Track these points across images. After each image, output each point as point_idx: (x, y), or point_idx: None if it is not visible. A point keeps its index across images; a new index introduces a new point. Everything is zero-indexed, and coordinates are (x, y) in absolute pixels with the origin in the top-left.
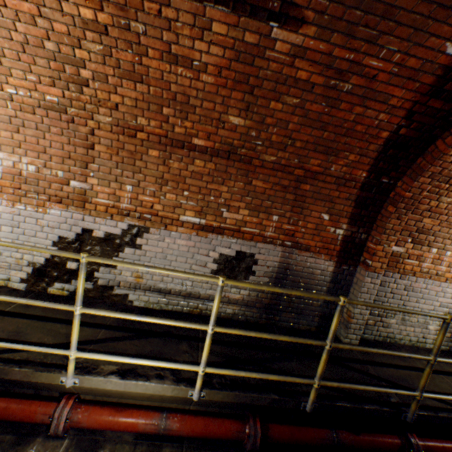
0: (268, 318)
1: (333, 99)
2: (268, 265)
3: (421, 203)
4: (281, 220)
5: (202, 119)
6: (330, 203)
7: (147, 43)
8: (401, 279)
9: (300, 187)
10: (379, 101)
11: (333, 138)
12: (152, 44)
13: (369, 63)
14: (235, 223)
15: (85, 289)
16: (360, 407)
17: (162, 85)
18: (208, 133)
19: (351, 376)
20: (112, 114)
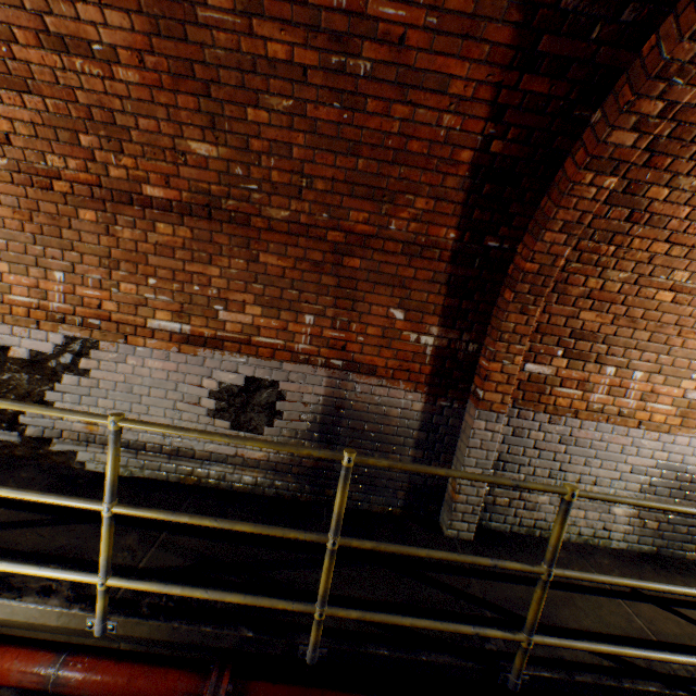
0: (316, 492)
1: (350, 93)
2: (307, 402)
3: (571, 284)
4: (320, 323)
5: (147, 151)
6: (402, 289)
7: (6, 18)
8: (552, 423)
9: (344, 263)
10: (432, 89)
11: (378, 170)
12: (16, 20)
13: (381, 13)
14: (241, 330)
15: (8, 444)
16: (413, 659)
17: (63, 93)
18: (165, 174)
19: (426, 598)
20: (6, 152)
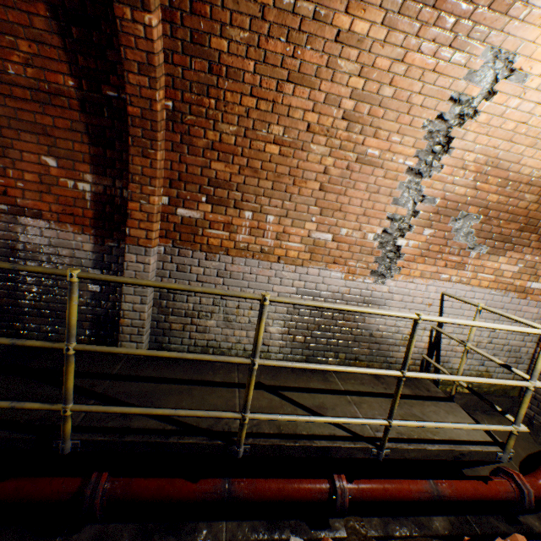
0: (5, 326)
1: None
2: None
3: (195, 136)
4: None
5: None
6: (48, 137)
7: None
8: (209, 260)
9: None
10: None
11: None
12: None
13: None
14: None
15: None
16: None
17: None
18: None
19: (38, 395)
20: None
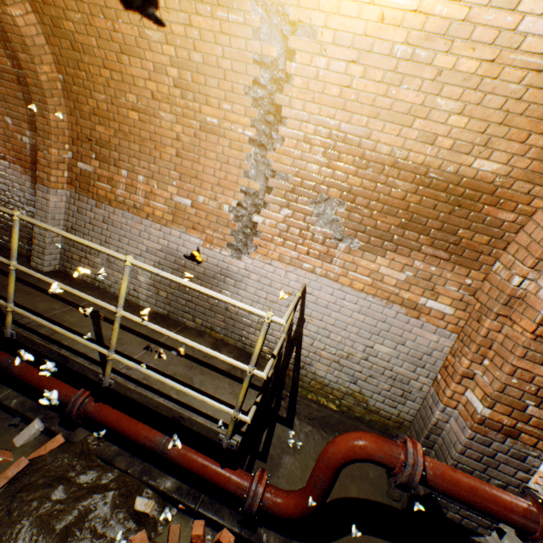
0: None
1: None
2: None
3: (82, 103)
4: None
5: None
6: (7, 103)
7: None
8: (99, 207)
9: None
10: None
11: None
12: None
13: None
14: None
15: None
16: None
17: None
18: None
19: None
20: None
